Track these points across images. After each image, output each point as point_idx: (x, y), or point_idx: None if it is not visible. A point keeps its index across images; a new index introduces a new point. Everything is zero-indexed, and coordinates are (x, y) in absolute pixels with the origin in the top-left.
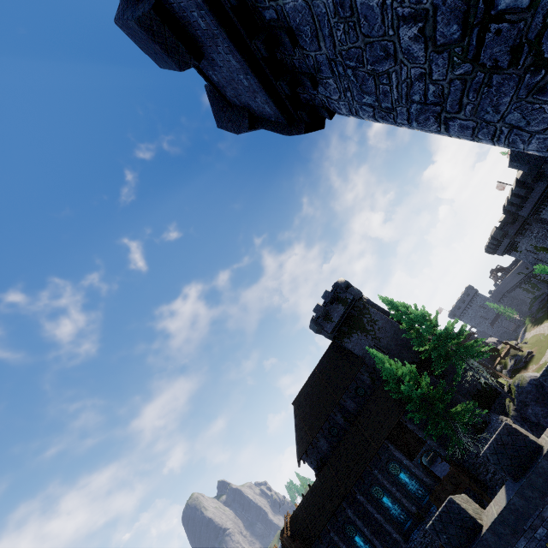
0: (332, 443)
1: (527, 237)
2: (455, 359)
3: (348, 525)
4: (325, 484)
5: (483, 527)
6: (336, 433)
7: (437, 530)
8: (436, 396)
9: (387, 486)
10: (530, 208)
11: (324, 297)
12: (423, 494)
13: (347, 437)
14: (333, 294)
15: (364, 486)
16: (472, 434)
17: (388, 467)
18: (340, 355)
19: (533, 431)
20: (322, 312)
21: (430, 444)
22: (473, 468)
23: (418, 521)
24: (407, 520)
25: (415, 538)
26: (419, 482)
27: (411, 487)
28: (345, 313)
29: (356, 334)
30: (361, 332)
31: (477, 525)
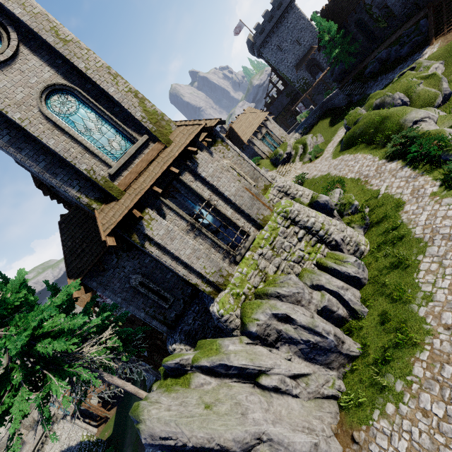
0: None
1: None
2: None
3: None
4: None
5: None
6: None
7: None
8: None
9: None
10: None
11: None
12: None
13: None
14: None
15: None
16: None
17: None
18: None
19: None
20: None
21: None
22: None
23: None
24: None
25: None
26: None
27: None
28: None
29: None
30: None
31: None
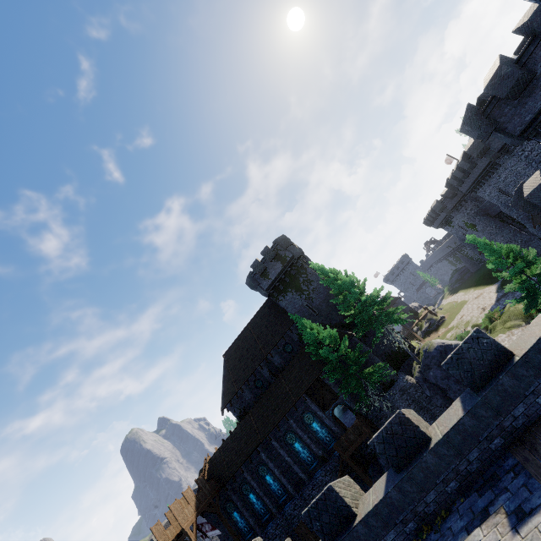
0: (256, 394)
1: (461, 213)
2: (376, 324)
3: (261, 466)
4: (245, 431)
5: (357, 517)
6: (261, 385)
7: (311, 517)
8: (353, 358)
9: (300, 434)
10: (470, 184)
11: (264, 253)
12: (330, 440)
13: (270, 389)
14: (273, 250)
15: (279, 434)
16: (380, 390)
17: (303, 417)
18: (273, 312)
19: (430, 391)
20: (260, 269)
21: (343, 398)
22: (376, 420)
23: (322, 462)
24: (313, 461)
25: (318, 476)
26: (328, 430)
27: (321, 435)
28: (283, 271)
29: (291, 293)
30: (296, 291)
31: (351, 514)
